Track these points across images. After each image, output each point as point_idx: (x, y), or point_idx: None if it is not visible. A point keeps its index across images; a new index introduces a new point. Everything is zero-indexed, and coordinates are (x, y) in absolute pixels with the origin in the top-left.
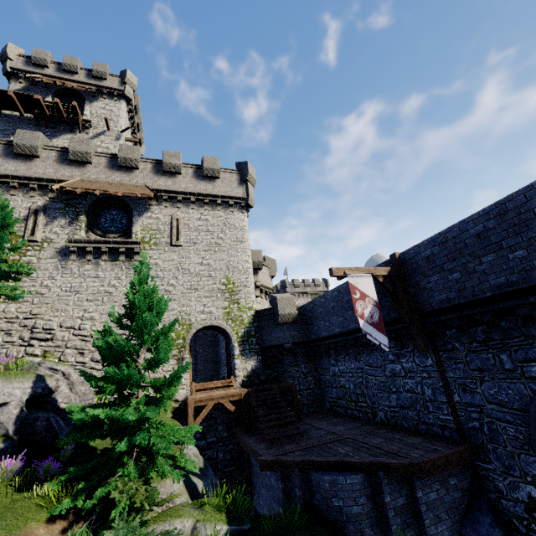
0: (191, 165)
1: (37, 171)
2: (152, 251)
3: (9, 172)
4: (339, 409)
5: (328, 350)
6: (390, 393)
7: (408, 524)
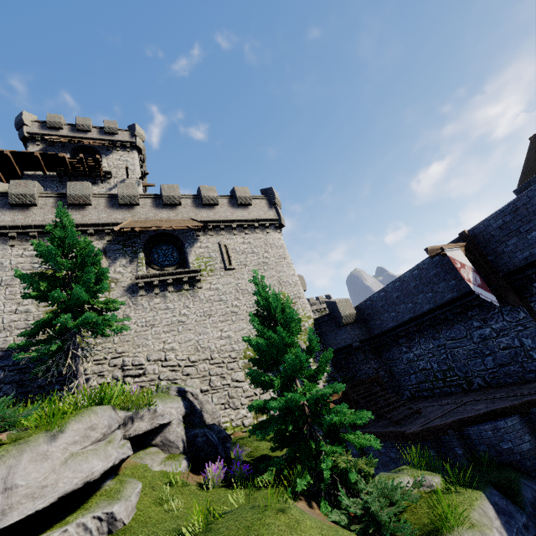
0: (224, 196)
1: (91, 217)
2: (210, 277)
3: None
4: (424, 393)
5: (397, 340)
6: (484, 357)
7: None
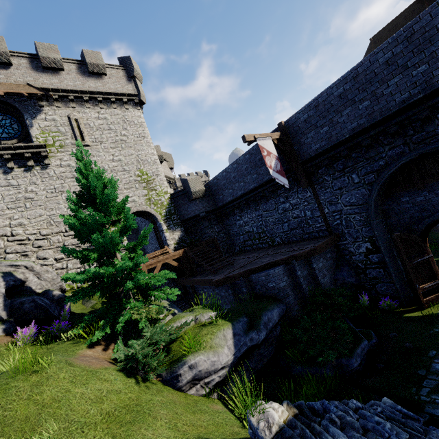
0: (71, 60)
1: None
2: (60, 154)
3: None
4: (247, 248)
5: (233, 211)
6: (283, 223)
7: (310, 283)
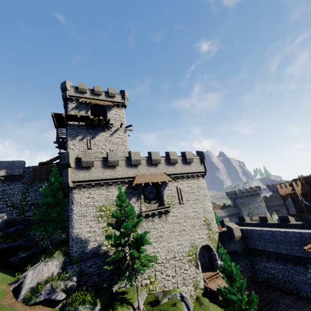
0: (179, 156)
1: (119, 173)
2: (173, 209)
3: (108, 176)
4: (270, 284)
5: (261, 255)
6: (310, 286)
7: None
